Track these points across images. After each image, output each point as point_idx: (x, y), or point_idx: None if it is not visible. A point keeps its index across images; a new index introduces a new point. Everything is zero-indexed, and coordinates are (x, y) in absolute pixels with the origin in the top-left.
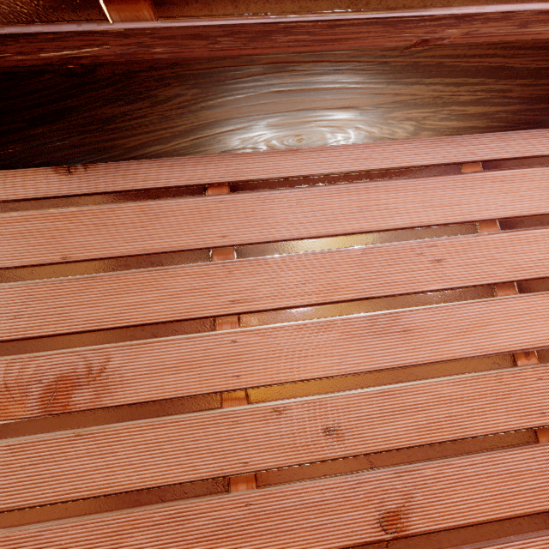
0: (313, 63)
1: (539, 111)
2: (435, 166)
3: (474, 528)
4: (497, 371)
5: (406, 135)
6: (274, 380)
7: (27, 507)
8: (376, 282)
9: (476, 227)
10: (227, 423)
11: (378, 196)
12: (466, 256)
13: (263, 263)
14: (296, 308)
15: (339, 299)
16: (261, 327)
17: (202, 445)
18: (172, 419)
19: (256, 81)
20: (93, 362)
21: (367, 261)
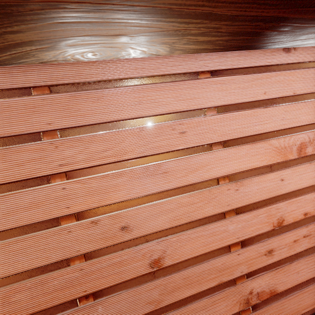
0: (78, 3)
1: (240, 41)
2: (184, 74)
3: (194, 259)
4: (209, 188)
5: (166, 52)
6: (91, 207)
7: None
8: (148, 147)
9: (204, 112)
10: (65, 233)
11: (150, 94)
12: (198, 129)
13: (78, 140)
14: (101, 165)
15: (127, 158)
16: (80, 178)
17: (50, 246)
18: (30, 236)
19: (39, 14)
20: None
21: (143, 135)
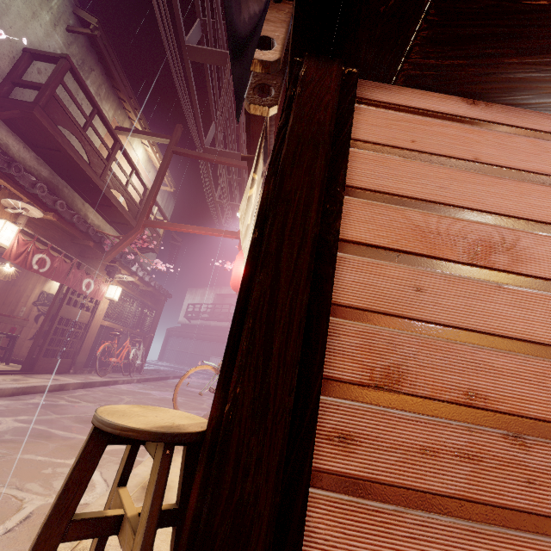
0: None
1: None
2: None
3: None
4: None
5: None
6: None
7: (462, 327)
8: None
9: None
10: None
11: None
12: None
13: None
14: None
15: None
16: None
17: None
18: None
19: None
20: (506, 237)
21: None
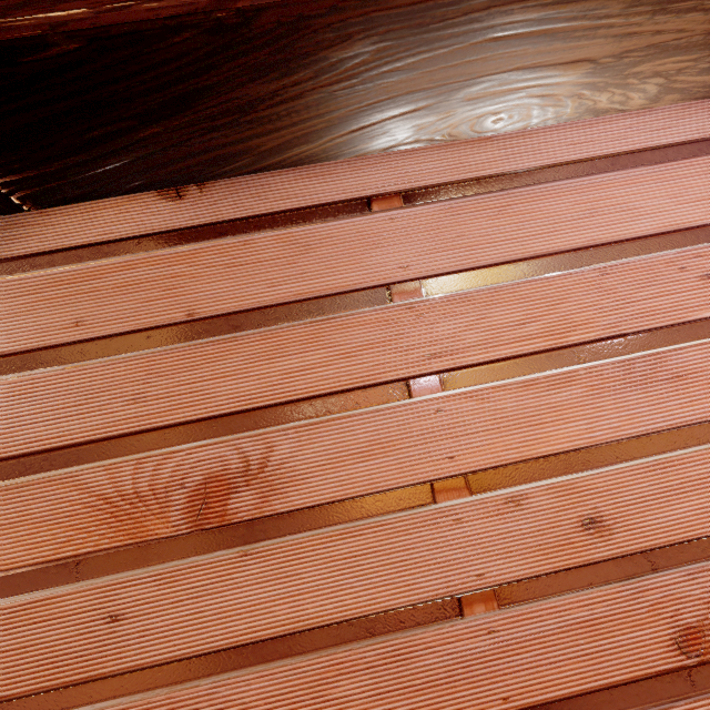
0: None
1: None
2: (686, 144)
3: None
4: None
5: (642, 102)
6: (503, 459)
7: (190, 656)
8: (625, 313)
9: None
10: (447, 523)
11: (612, 193)
12: None
13: (464, 300)
14: (519, 358)
15: (577, 341)
16: (474, 388)
17: (416, 556)
18: (371, 524)
19: (471, 23)
20: (251, 454)
21: (609, 284)
